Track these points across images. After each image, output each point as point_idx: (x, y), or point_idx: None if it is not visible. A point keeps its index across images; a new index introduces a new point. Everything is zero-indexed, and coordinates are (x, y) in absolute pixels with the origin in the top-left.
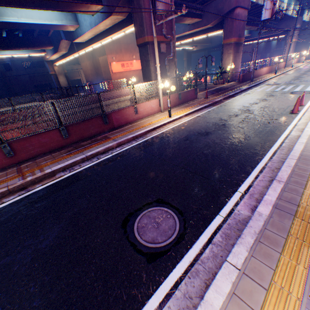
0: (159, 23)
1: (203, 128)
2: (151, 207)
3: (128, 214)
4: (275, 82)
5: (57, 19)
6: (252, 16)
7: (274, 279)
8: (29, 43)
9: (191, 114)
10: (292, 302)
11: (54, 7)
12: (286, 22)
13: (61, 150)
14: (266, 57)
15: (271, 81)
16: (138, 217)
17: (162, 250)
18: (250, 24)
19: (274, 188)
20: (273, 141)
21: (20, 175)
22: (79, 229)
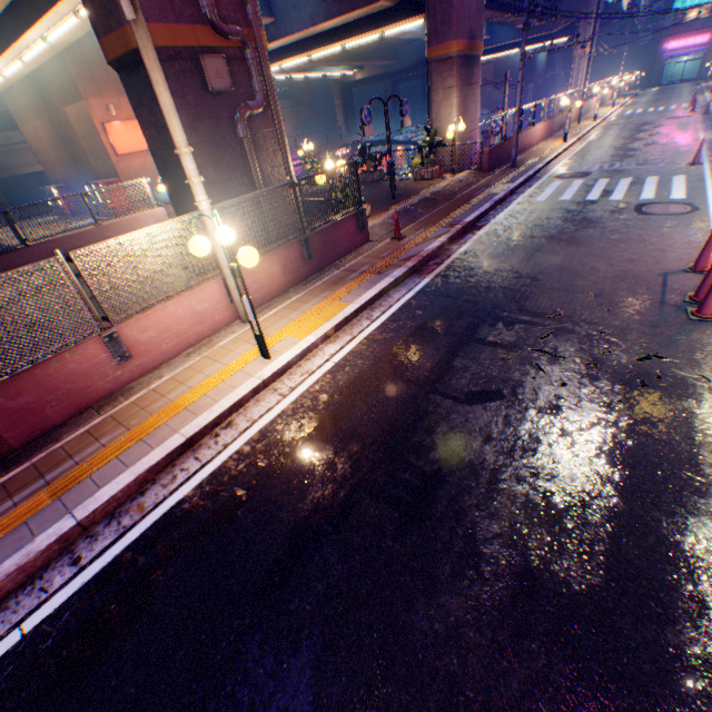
0: None
1: (394, 425)
2: None
3: None
4: (574, 168)
5: None
6: None
7: None
8: None
9: (348, 324)
10: None
11: None
12: (569, 3)
13: None
14: (527, 93)
15: (561, 164)
16: None
17: None
18: (490, 5)
19: None
20: None
21: None
22: None
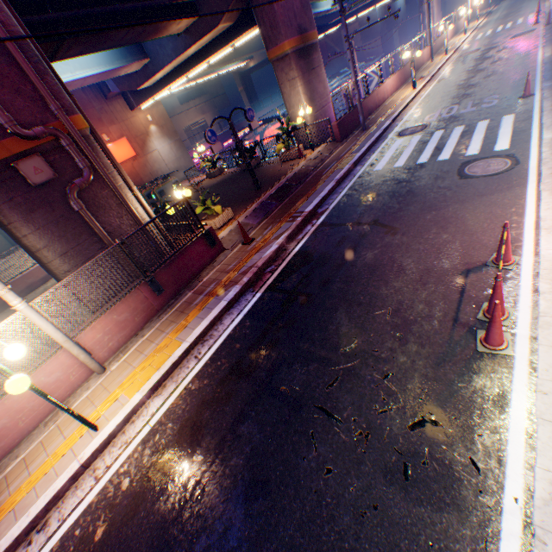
0: None
1: (162, 538)
2: None
3: None
4: (417, 119)
5: None
6: None
7: None
8: None
9: (178, 366)
10: None
11: None
12: None
13: None
14: (393, 38)
15: (407, 116)
16: None
17: None
18: None
19: None
20: None
21: None
22: None
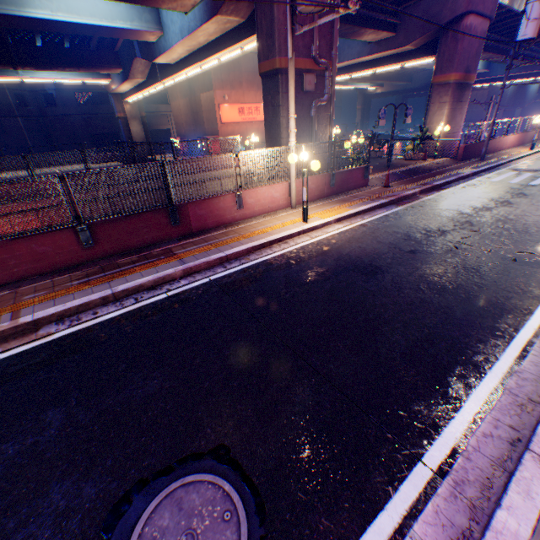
0: (301, 32)
1: (368, 254)
2: (196, 470)
3: (134, 485)
4: (530, 166)
5: (124, 18)
6: (496, 34)
7: None
8: (81, 60)
9: (349, 218)
10: None
11: None
12: None
13: (74, 272)
14: (514, 114)
15: (521, 163)
16: (154, 500)
17: None
18: (490, 49)
19: (528, 486)
20: (524, 313)
21: None
22: (6, 511)
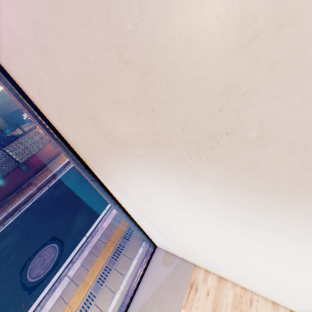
0: None
1: None
2: (46, 246)
3: (29, 260)
4: None
5: None
6: None
7: (86, 277)
8: None
9: None
10: (88, 288)
11: None
12: None
13: None
14: None
15: None
16: (35, 259)
17: (42, 280)
18: None
19: None
20: None
21: None
22: None
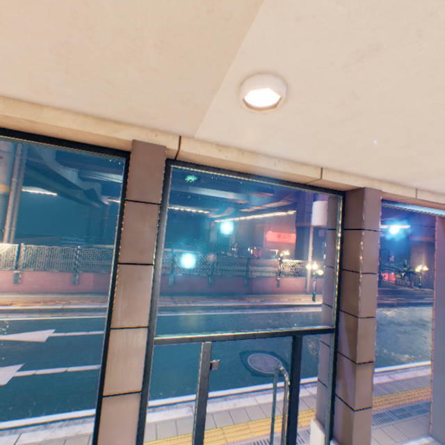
0: None
1: None
2: (265, 352)
3: (245, 350)
4: None
5: (234, 195)
6: None
7: None
8: (202, 204)
9: None
10: None
11: (236, 191)
12: None
13: (202, 294)
14: None
15: None
16: (253, 353)
17: (264, 373)
18: None
19: (380, 378)
20: (425, 358)
21: (173, 300)
22: None
